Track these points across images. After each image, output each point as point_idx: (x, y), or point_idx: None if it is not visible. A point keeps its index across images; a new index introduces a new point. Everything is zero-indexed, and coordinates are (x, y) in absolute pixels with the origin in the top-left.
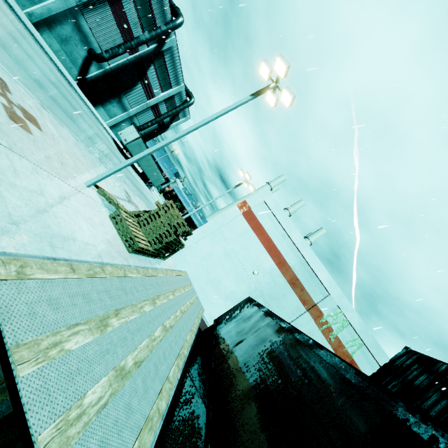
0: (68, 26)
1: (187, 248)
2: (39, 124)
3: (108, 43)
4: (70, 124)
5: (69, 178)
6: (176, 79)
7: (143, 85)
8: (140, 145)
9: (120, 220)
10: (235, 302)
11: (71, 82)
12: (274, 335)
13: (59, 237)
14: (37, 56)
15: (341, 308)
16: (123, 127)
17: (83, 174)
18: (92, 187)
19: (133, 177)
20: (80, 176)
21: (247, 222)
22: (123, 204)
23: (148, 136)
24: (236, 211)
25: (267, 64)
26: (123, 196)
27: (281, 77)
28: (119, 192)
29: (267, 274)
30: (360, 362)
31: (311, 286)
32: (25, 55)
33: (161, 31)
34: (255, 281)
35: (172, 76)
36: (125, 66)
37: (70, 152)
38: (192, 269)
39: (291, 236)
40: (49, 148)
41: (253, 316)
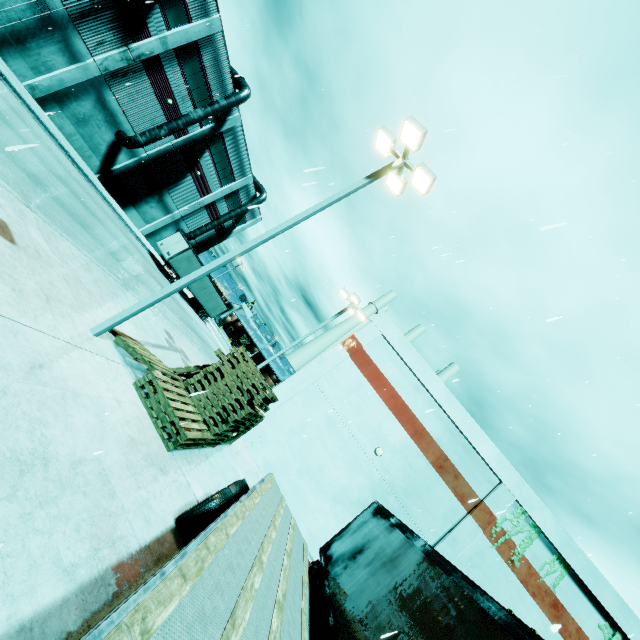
0: (87, 103)
1: (265, 417)
2: (12, 233)
3: (145, 124)
4: (78, 233)
5: (59, 324)
6: (240, 168)
7: (194, 178)
8: (189, 259)
9: (153, 391)
10: (349, 505)
11: (89, 176)
12: (474, 638)
13: (6, 469)
14: (36, 139)
15: (524, 505)
16: (165, 235)
17: (90, 313)
18: (106, 334)
19: (179, 306)
20: (84, 316)
21: (359, 370)
22: (161, 354)
23: (202, 247)
24: (340, 352)
25: (387, 132)
26: (162, 340)
27: (413, 149)
28: (155, 335)
29: (397, 452)
30: (568, 602)
31: (471, 470)
32: (13, 135)
33: (219, 107)
34: (380, 467)
35: (235, 165)
36: (169, 152)
37: (69, 277)
38: (276, 453)
39: (429, 389)
40: (24, 274)
41: (399, 557)
